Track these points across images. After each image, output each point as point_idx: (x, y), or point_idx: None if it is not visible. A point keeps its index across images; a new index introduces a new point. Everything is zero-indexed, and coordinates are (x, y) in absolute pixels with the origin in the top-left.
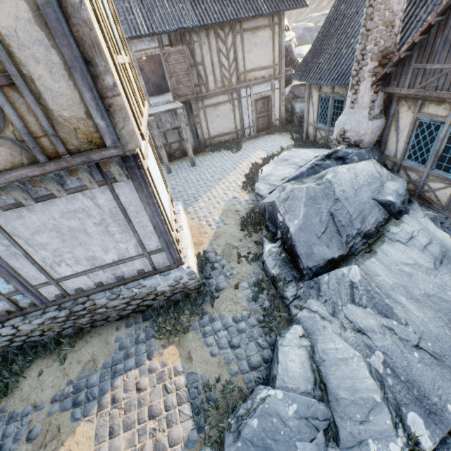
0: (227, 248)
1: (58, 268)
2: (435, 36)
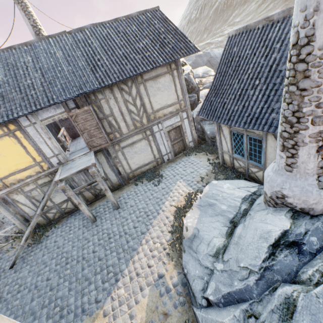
0: None
1: None
2: None
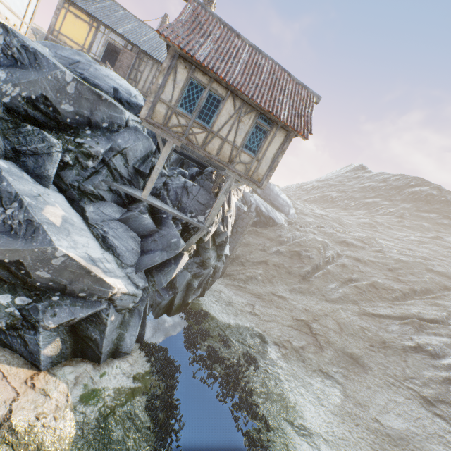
0: None
1: None
2: None
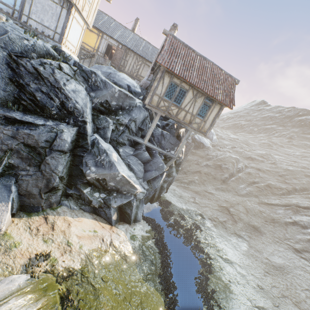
0: None
1: (33, 15)
2: None
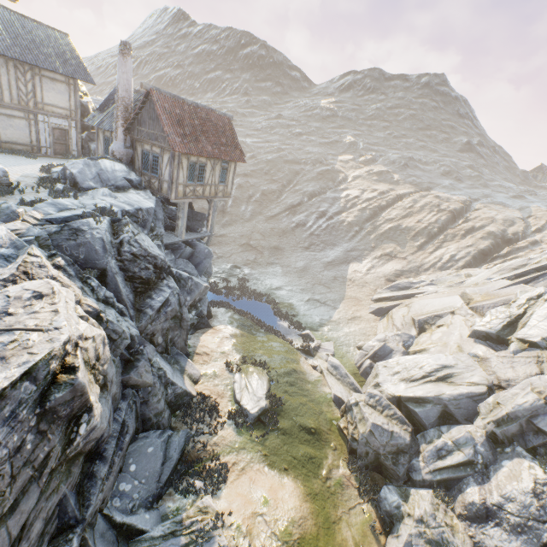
0: (29, 185)
1: None
2: (141, 118)
